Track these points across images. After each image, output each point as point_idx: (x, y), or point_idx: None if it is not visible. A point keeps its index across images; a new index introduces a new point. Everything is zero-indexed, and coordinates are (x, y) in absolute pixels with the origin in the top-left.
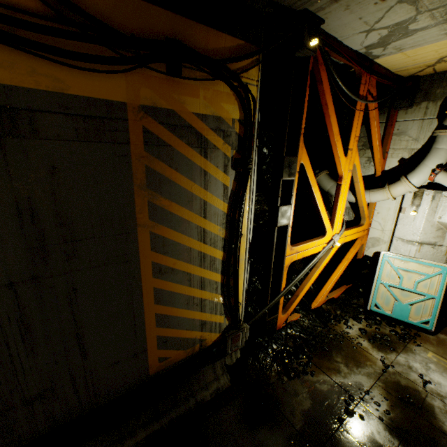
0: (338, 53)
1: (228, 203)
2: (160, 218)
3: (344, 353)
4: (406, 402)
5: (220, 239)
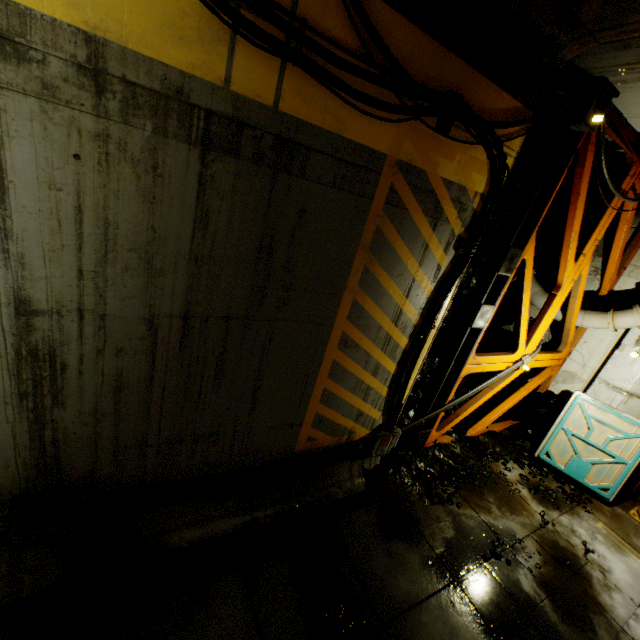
0: (617, 133)
1: (434, 287)
2: (367, 286)
3: (498, 495)
4: (562, 563)
5: (411, 325)
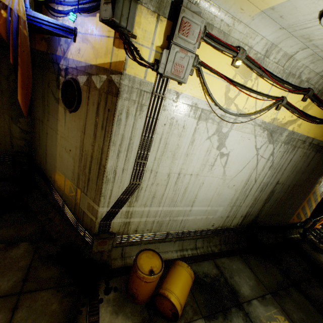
0: None
1: None
2: None
3: None
4: None
5: None
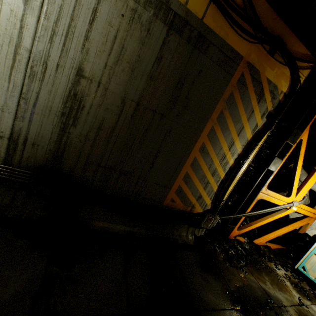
0: None
1: (252, 136)
2: (220, 121)
3: (271, 278)
4: None
5: (237, 153)
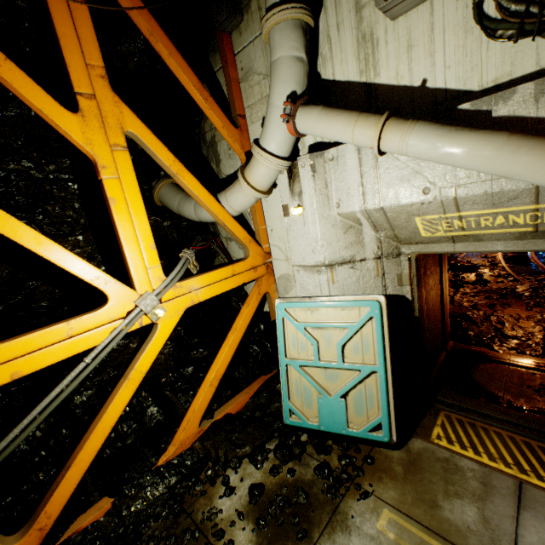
0: None
1: None
2: None
3: None
4: None
5: None
